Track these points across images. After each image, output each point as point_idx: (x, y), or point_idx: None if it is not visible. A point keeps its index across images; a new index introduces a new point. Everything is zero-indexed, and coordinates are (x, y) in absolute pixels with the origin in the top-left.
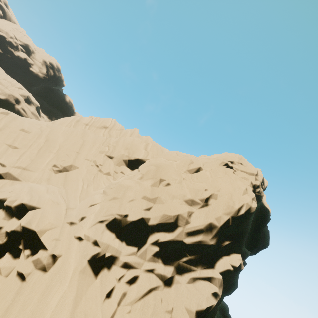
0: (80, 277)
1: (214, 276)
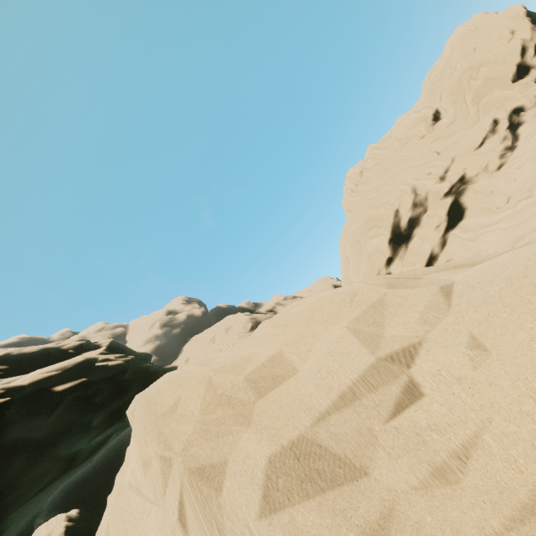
0: None
1: None
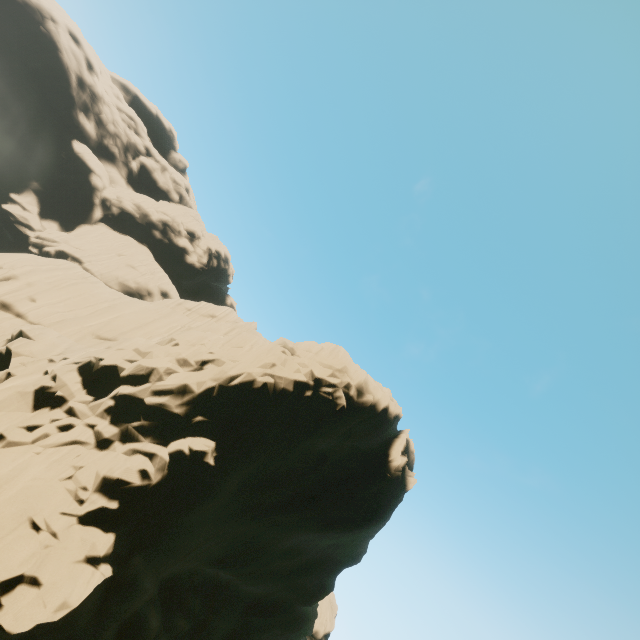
0: (15, 395)
1: (159, 453)
